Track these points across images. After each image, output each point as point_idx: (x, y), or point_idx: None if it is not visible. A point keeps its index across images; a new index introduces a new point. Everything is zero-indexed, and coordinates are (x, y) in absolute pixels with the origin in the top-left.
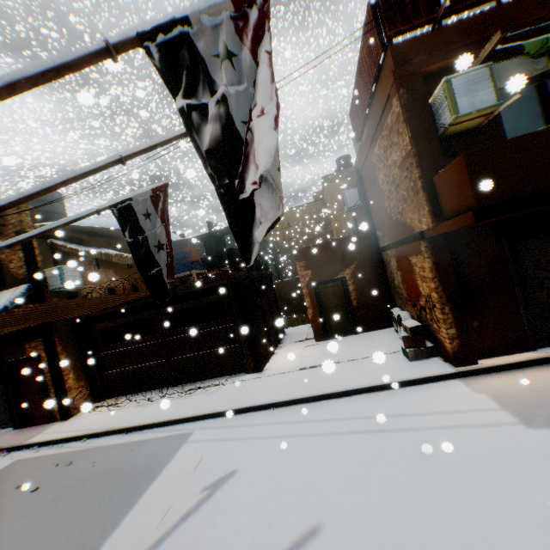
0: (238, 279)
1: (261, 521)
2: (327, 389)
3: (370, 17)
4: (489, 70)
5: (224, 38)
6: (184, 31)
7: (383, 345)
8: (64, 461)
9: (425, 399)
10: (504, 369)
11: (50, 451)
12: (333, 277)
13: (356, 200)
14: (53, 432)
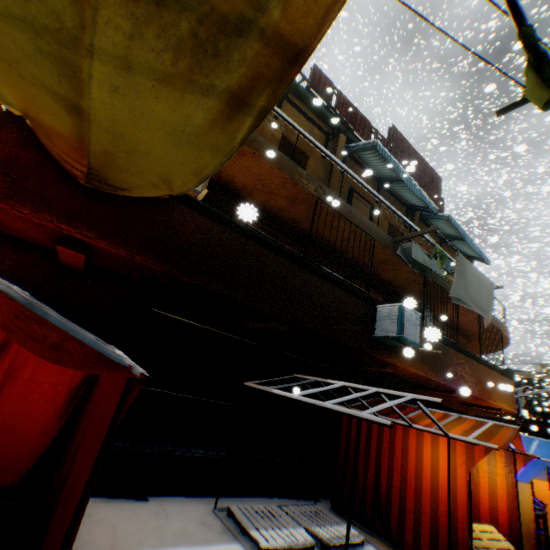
0: (546, 431)
1: None
2: None
3: None
4: None
5: None
6: None
7: None
8: None
9: None
10: None
11: None
12: None
13: None
14: None
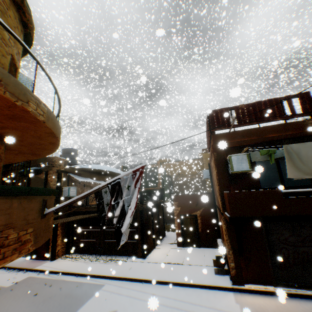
0: (142, 208)
1: None
2: (170, 279)
3: (207, 120)
4: (247, 156)
5: (128, 182)
6: (118, 180)
7: (208, 259)
8: (48, 283)
9: (212, 298)
10: (257, 292)
11: (43, 275)
12: (191, 213)
13: (208, 175)
14: (46, 266)
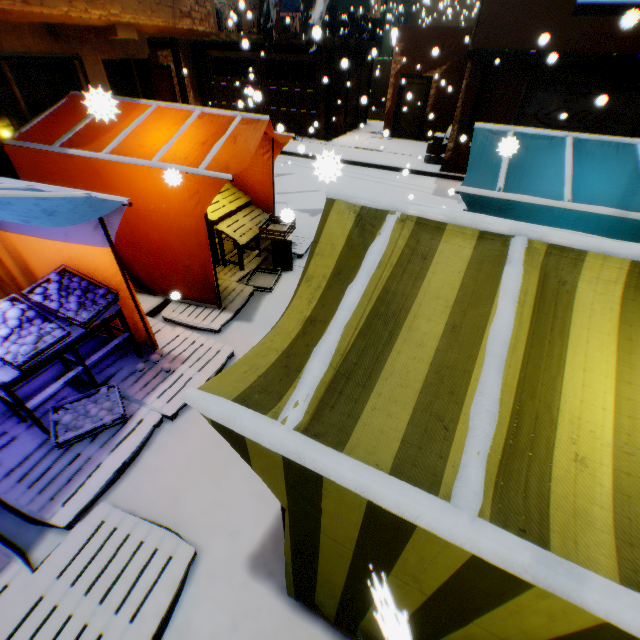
0: (332, 47)
1: (299, 185)
2: (361, 160)
3: None
4: None
5: None
6: None
7: (423, 152)
8: None
9: (408, 179)
10: None
11: None
12: (422, 75)
13: None
14: None
